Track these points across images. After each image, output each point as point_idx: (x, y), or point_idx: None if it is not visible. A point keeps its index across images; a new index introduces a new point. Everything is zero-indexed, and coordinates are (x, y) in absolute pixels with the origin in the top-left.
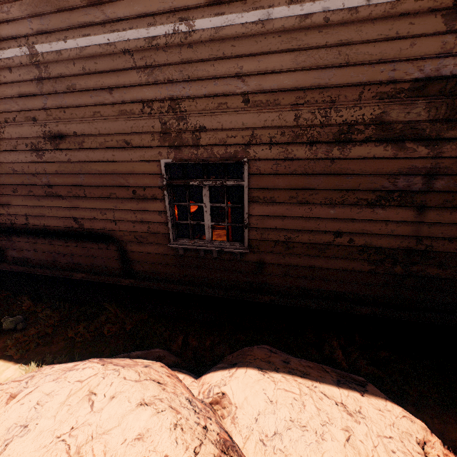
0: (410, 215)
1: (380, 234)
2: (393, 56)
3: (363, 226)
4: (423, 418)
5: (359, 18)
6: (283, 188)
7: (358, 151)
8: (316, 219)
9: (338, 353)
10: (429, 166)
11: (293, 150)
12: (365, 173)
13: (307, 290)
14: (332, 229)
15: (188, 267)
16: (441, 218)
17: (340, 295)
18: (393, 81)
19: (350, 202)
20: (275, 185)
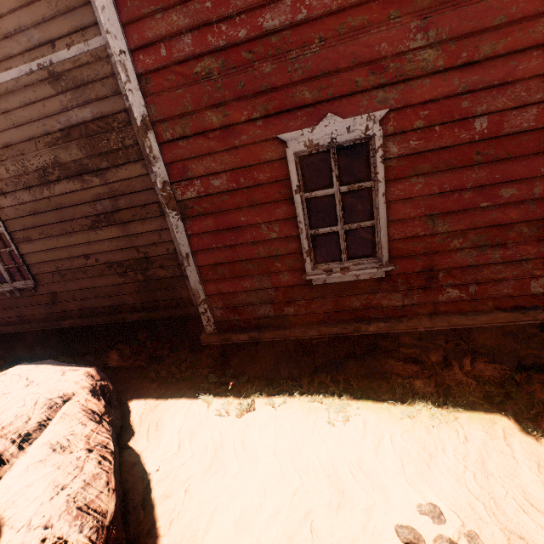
0: (120, 231)
1: (112, 251)
2: (37, 115)
3: (98, 246)
4: (155, 391)
5: (2, 93)
6: (31, 227)
7: (60, 189)
8: (67, 248)
9: (113, 356)
10: (107, 191)
11: (20, 196)
12: (74, 204)
13: (96, 309)
14: (80, 254)
15: (8, 309)
16: (139, 229)
17: (118, 308)
18: (48, 133)
19: (78, 229)
20: (25, 226)
